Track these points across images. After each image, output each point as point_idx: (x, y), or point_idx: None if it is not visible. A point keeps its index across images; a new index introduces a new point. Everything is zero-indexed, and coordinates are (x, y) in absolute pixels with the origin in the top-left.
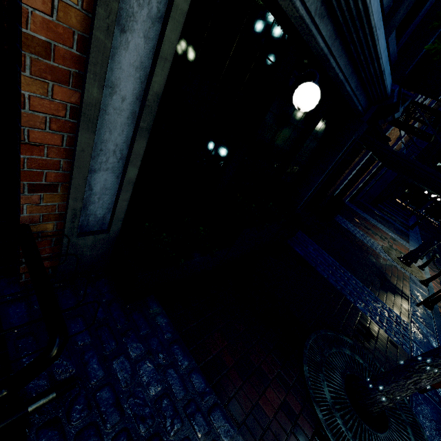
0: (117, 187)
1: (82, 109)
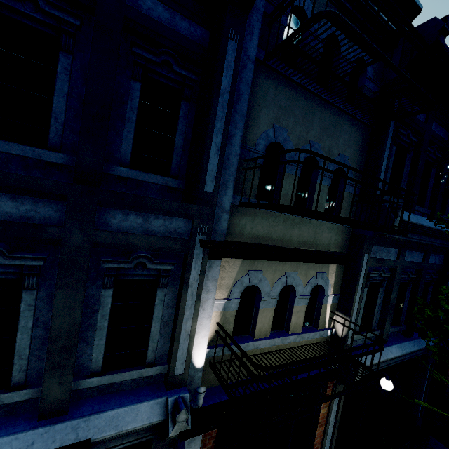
0: (328, 447)
1: (325, 431)
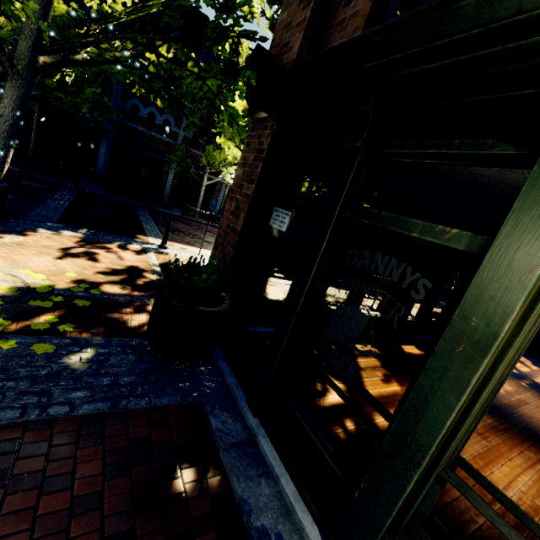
0: None
1: None
